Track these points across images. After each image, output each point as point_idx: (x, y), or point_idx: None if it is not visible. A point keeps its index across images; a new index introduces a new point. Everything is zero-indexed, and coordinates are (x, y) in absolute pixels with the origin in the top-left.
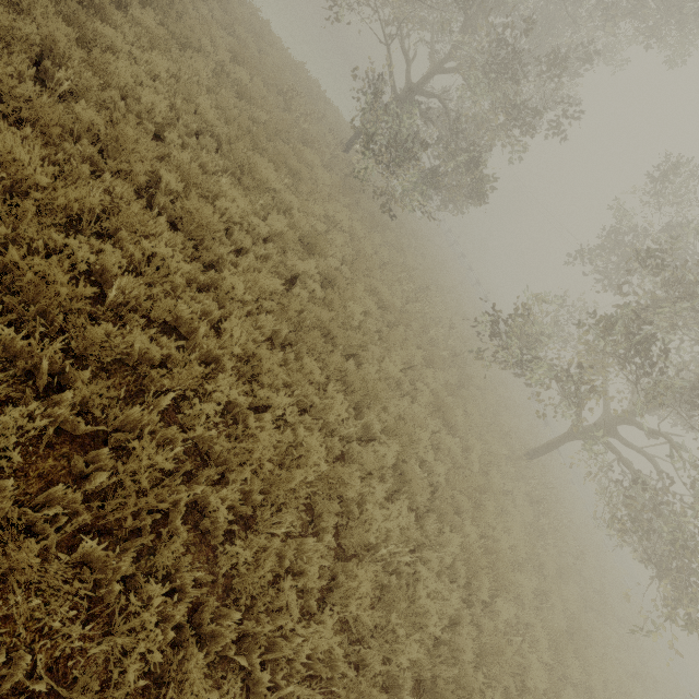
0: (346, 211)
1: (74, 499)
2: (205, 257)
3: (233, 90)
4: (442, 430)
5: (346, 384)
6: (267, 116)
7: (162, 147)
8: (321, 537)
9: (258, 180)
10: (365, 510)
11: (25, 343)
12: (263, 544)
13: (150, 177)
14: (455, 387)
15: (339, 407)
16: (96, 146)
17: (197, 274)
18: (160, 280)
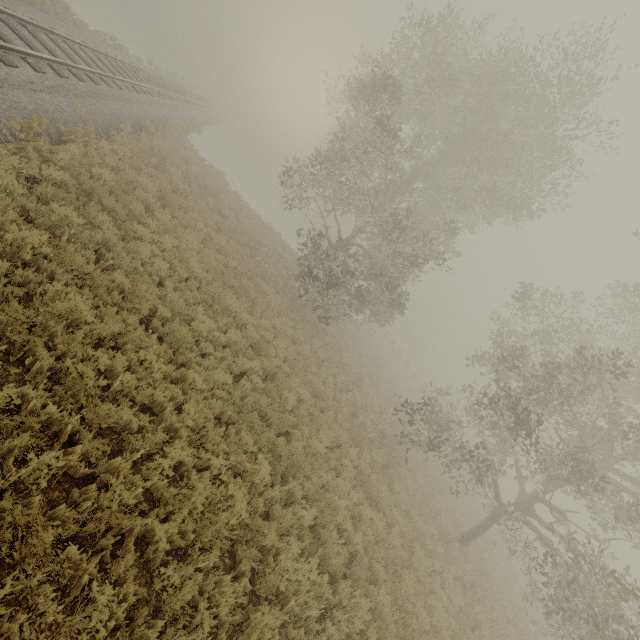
0: (291, 323)
1: (69, 516)
2: (179, 360)
3: (215, 247)
4: (365, 503)
5: (276, 455)
6: (236, 263)
7: (161, 291)
8: (239, 581)
9: (224, 307)
10: (279, 560)
11: (61, 414)
12: (190, 571)
13: (151, 309)
14: (380, 465)
15: (264, 471)
16: (122, 295)
17: (171, 371)
18: (146, 375)
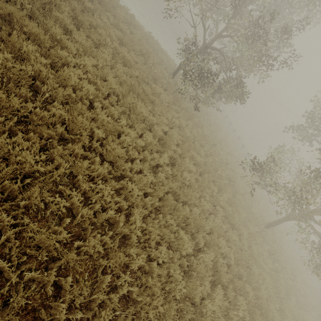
0: (176, 114)
1: None
2: (118, 174)
3: (121, 60)
4: (229, 230)
5: (186, 223)
6: (138, 73)
7: (93, 112)
8: None
9: (138, 115)
10: (203, 303)
11: (39, 276)
12: None
13: (89, 131)
14: (233, 201)
15: (187, 246)
16: (64, 127)
17: (115, 185)
18: (98, 197)
